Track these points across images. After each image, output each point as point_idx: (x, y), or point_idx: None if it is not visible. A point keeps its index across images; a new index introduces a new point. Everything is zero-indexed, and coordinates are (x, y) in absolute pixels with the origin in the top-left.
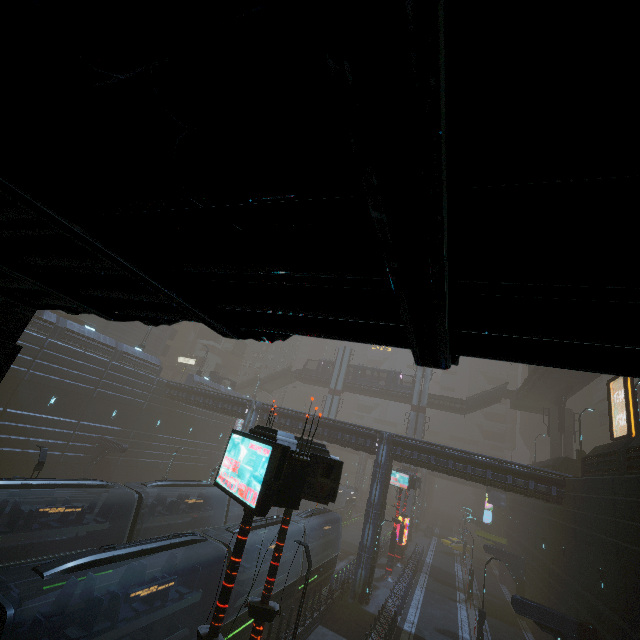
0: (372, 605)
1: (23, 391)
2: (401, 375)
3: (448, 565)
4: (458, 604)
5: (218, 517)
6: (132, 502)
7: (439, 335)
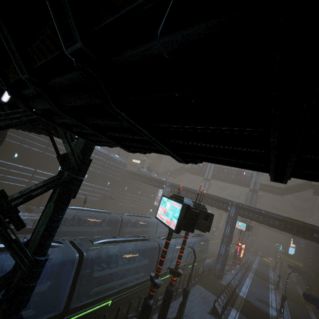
0: (223, 281)
1: None
2: (244, 172)
3: (265, 271)
4: (270, 290)
5: (152, 231)
6: (119, 220)
7: (286, 173)
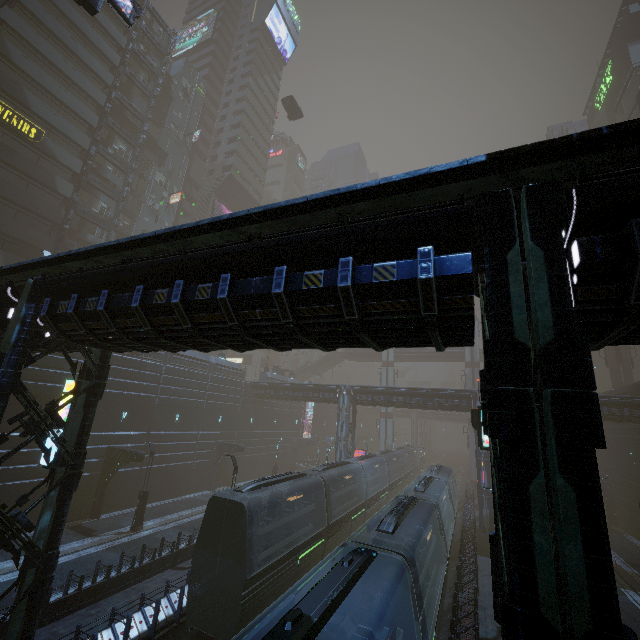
0: None
1: (156, 414)
2: None
3: None
4: None
5: (358, 488)
6: (319, 485)
7: None
